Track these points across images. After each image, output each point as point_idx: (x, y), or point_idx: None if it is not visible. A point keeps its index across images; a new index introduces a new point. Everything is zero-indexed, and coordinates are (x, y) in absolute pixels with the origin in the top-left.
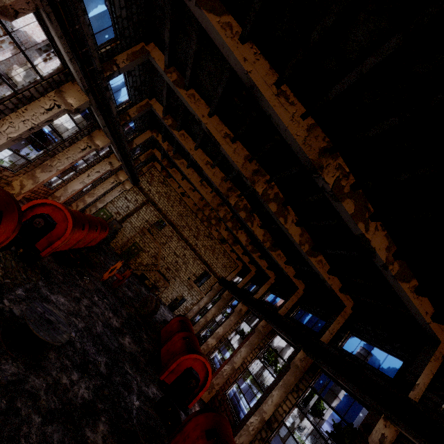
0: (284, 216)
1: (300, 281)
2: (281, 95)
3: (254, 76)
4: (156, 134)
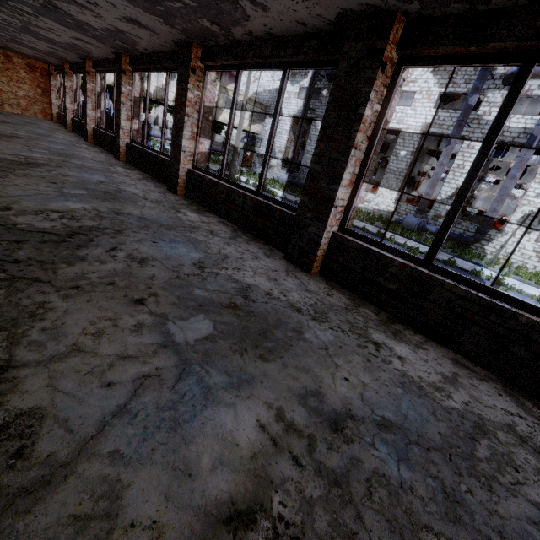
0: None
1: None
2: None
3: None
4: None
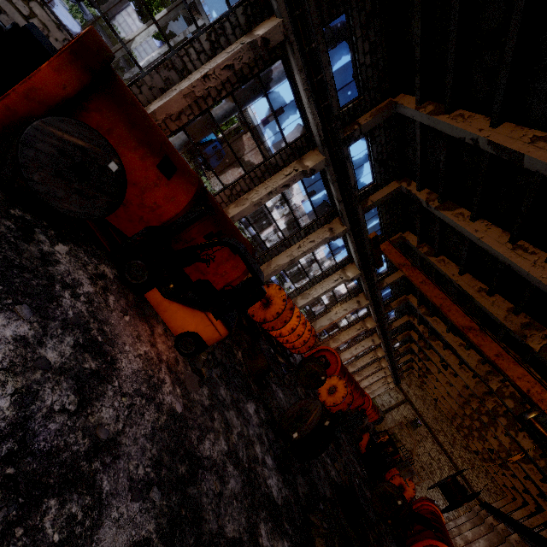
0: (494, 426)
1: (546, 503)
2: (461, 368)
3: (449, 361)
4: (414, 357)
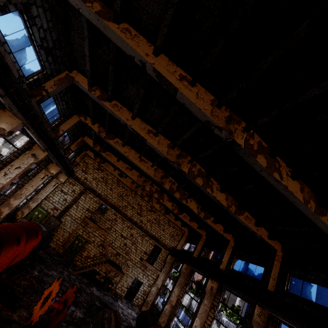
0: (277, 169)
1: (275, 241)
2: None
3: None
4: (84, 118)
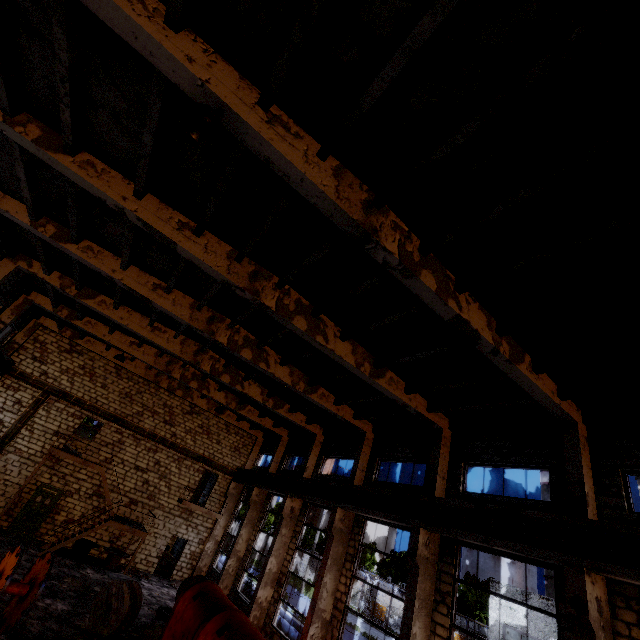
0: (321, 331)
1: (364, 420)
2: (275, 122)
3: (217, 89)
4: (26, 263)
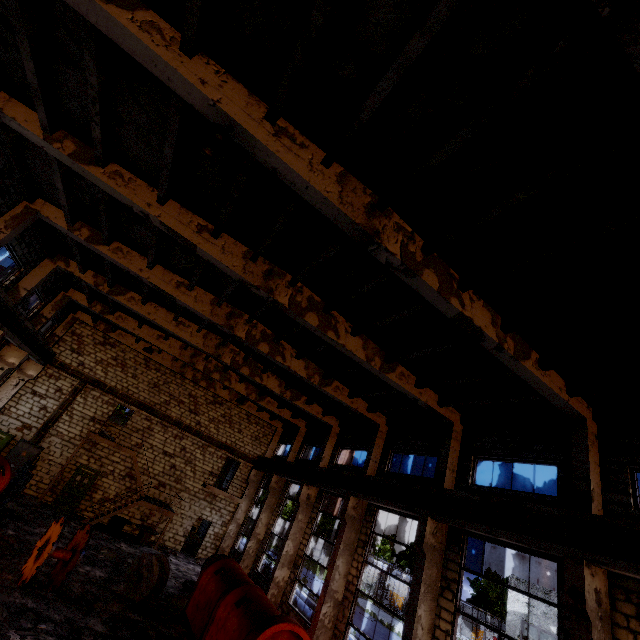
0: (333, 327)
1: (378, 413)
2: (281, 134)
3: (228, 108)
4: (64, 263)
